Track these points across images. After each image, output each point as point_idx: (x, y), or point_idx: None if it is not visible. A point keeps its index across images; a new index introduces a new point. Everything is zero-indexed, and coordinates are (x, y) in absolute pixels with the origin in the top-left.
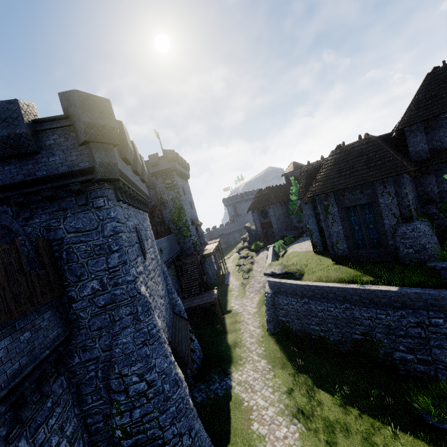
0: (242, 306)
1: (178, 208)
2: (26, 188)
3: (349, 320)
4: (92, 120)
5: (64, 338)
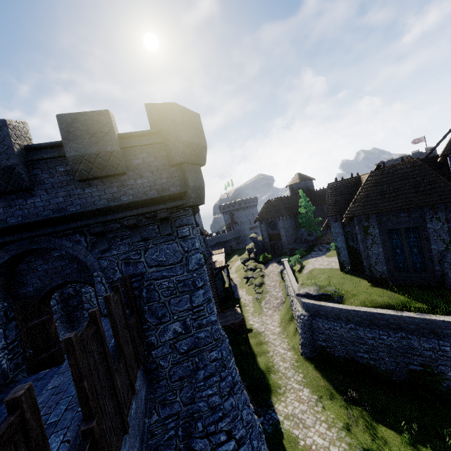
0: (262, 325)
1: None
2: (107, 215)
3: (406, 350)
4: (189, 138)
5: (149, 395)
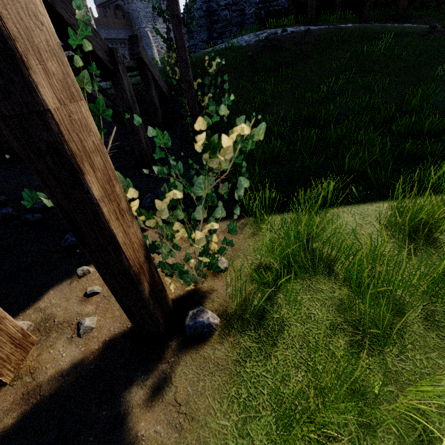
0: None
1: None
2: None
3: None
4: None
5: None
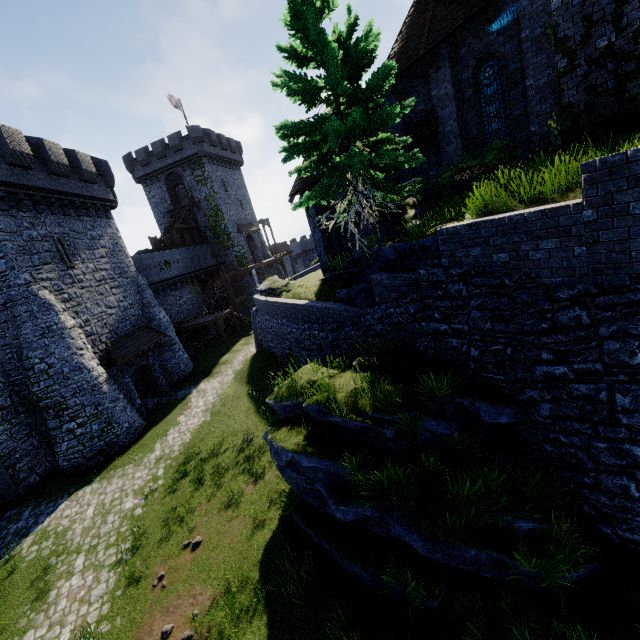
0: None
1: (214, 210)
2: None
3: (282, 336)
4: None
5: None
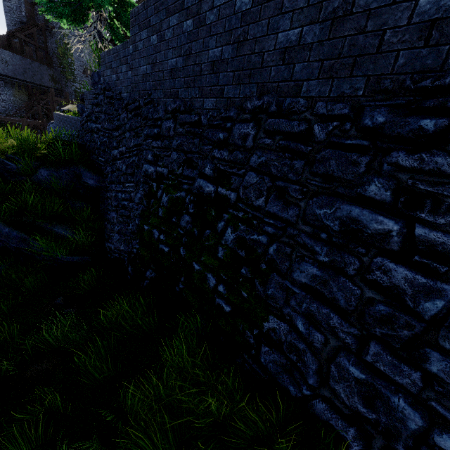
0: None
1: (65, 42)
2: None
3: None
4: None
5: None
